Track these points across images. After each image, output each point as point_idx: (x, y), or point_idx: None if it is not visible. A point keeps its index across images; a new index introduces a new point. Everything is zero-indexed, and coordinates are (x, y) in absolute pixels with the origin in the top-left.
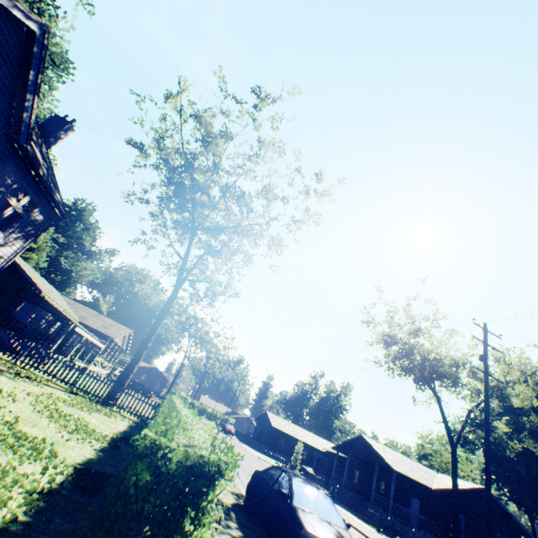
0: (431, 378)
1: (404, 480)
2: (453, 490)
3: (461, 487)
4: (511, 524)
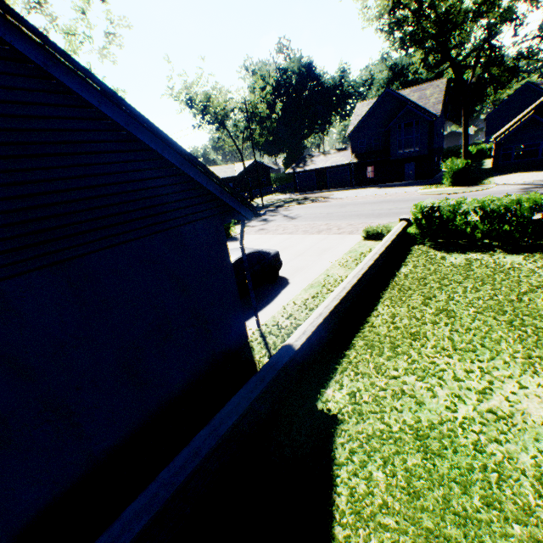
0: (223, 122)
1: (223, 178)
2: (246, 174)
3: (246, 167)
4: (266, 169)
